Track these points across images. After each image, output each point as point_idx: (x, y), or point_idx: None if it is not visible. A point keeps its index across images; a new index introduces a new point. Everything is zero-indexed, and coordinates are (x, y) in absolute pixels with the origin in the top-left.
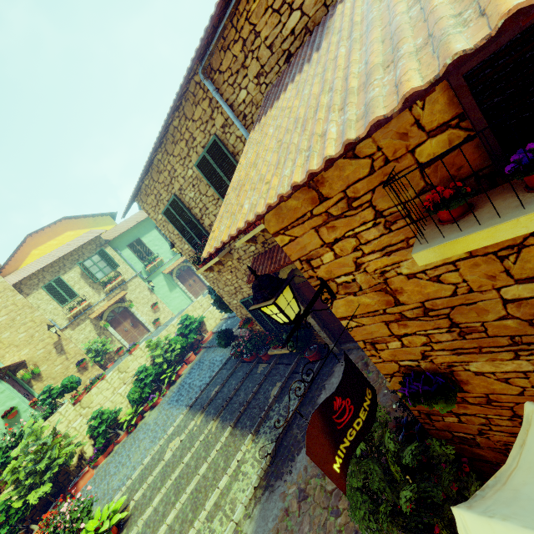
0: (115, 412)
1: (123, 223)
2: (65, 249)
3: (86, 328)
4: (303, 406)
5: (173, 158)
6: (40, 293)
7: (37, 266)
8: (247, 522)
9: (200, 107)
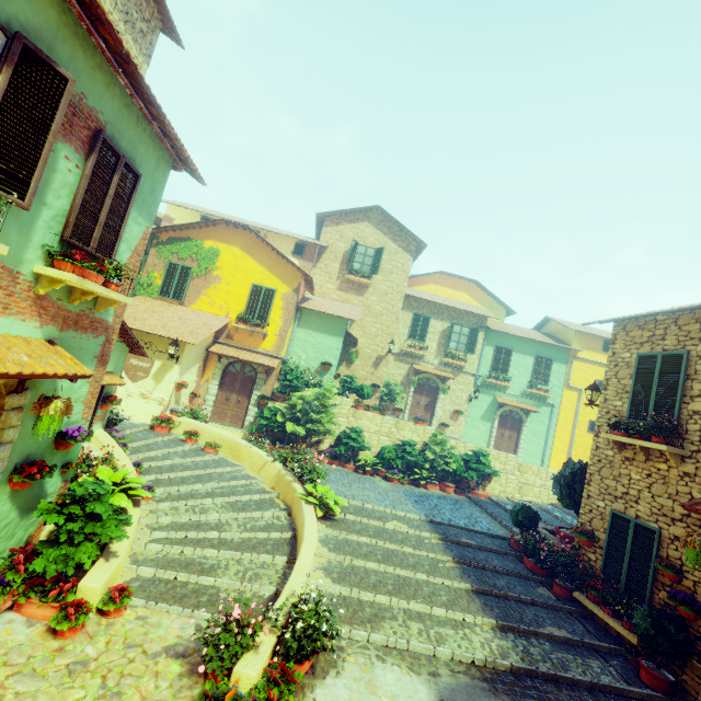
0: (365, 445)
1: (510, 325)
2: (454, 303)
3: (401, 369)
4: (591, 694)
5: None
6: (409, 315)
7: (427, 297)
8: (446, 670)
9: None
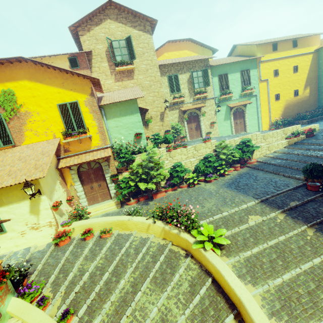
0: (186, 170)
1: (218, 59)
2: (185, 58)
3: (175, 114)
4: None
5: None
6: (165, 79)
7: (170, 61)
8: None
9: None
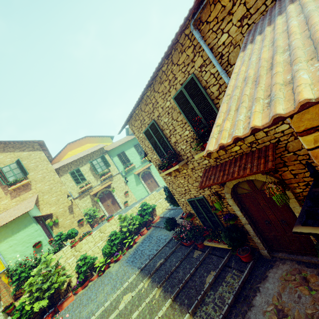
0: (93, 259)
1: (116, 142)
2: (84, 153)
3: (87, 200)
4: (238, 302)
5: (157, 94)
6: (67, 175)
7: (69, 160)
8: None
9: (185, 53)
